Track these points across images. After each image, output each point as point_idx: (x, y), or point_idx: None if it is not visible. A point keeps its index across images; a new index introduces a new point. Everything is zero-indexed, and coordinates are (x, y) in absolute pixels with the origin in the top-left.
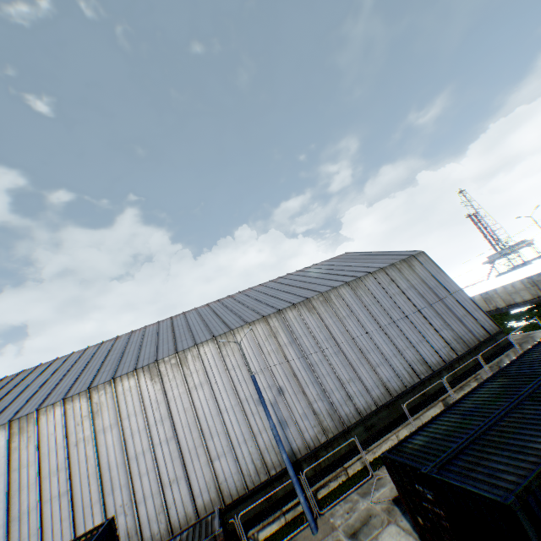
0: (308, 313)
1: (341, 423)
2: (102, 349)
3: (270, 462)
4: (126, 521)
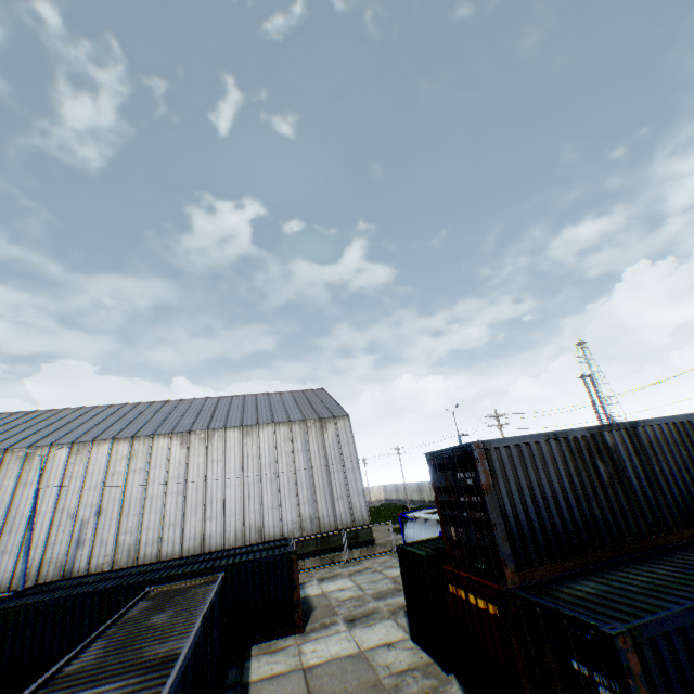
0: (180, 446)
1: (135, 561)
2: (7, 420)
3: (46, 573)
4: None
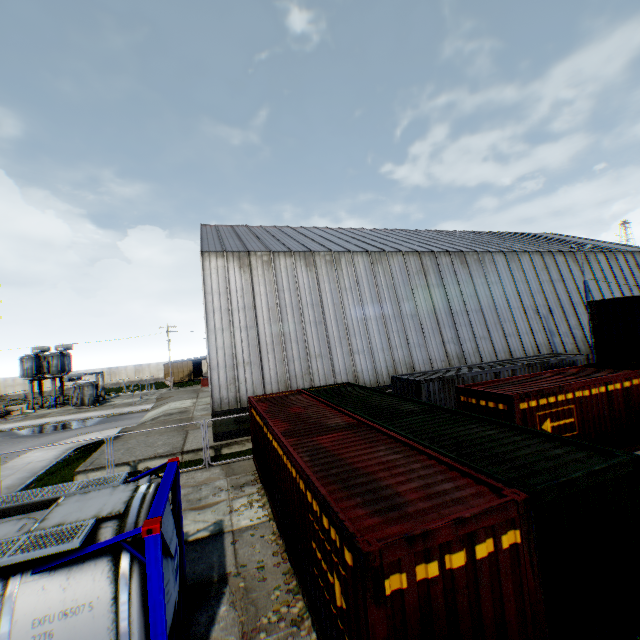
0: (572, 263)
1: (588, 350)
2: (356, 232)
3: (542, 353)
4: (455, 349)
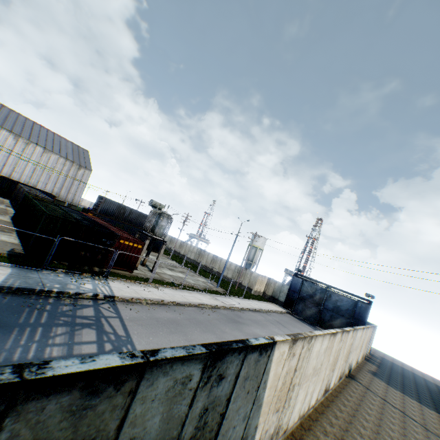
0: (14, 139)
1: None
2: None
3: None
4: None
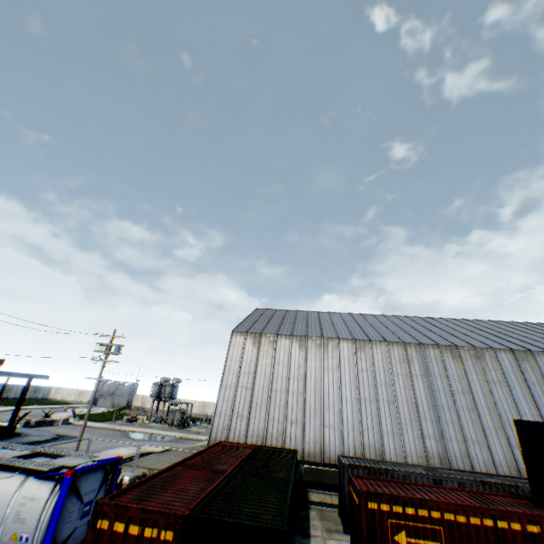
0: None
1: None
2: (369, 319)
3: None
4: (437, 446)
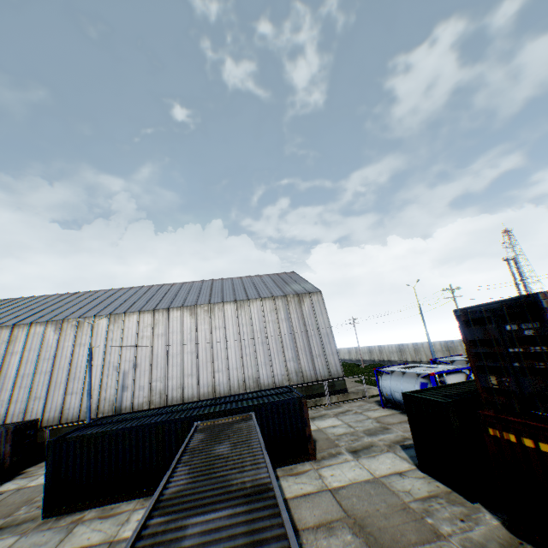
0: (189, 316)
1: (165, 402)
2: (59, 299)
3: (102, 409)
4: (1, 410)
